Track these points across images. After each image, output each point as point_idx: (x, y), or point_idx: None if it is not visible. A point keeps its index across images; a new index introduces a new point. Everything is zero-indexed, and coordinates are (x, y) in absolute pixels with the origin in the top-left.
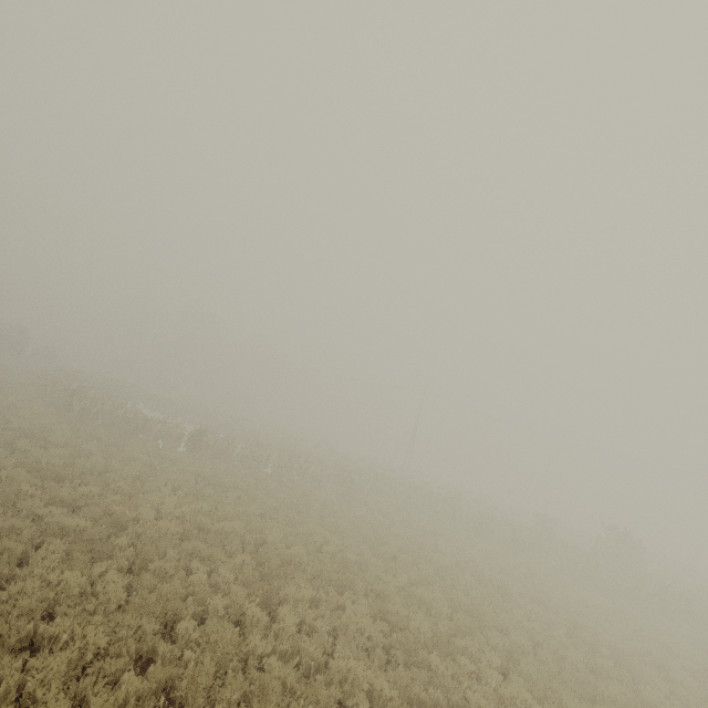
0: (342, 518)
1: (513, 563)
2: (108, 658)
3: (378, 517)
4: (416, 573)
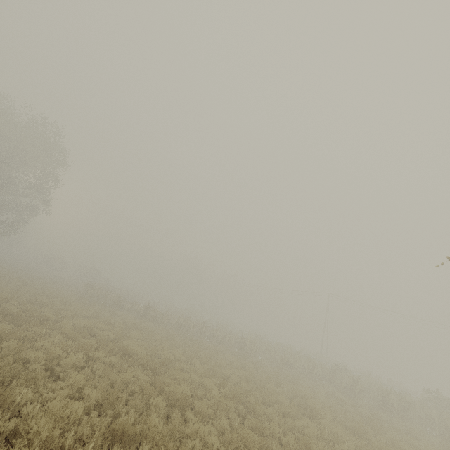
0: (205, 353)
1: (364, 413)
2: None
3: (246, 363)
4: (231, 384)
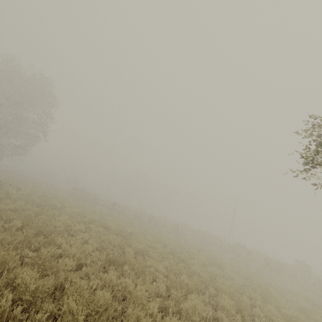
0: (153, 231)
1: (253, 270)
2: (13, 212)
3: (179, 239)
4: (169, 248)
